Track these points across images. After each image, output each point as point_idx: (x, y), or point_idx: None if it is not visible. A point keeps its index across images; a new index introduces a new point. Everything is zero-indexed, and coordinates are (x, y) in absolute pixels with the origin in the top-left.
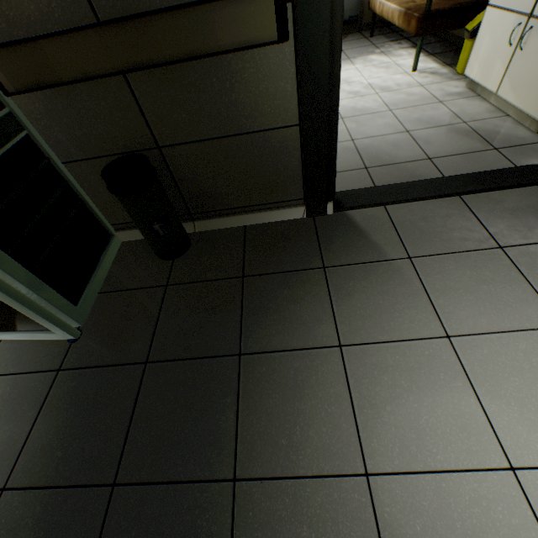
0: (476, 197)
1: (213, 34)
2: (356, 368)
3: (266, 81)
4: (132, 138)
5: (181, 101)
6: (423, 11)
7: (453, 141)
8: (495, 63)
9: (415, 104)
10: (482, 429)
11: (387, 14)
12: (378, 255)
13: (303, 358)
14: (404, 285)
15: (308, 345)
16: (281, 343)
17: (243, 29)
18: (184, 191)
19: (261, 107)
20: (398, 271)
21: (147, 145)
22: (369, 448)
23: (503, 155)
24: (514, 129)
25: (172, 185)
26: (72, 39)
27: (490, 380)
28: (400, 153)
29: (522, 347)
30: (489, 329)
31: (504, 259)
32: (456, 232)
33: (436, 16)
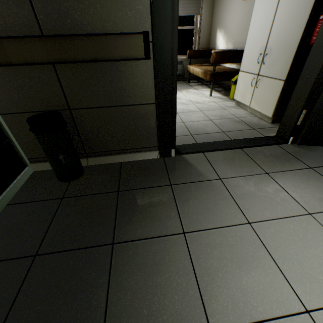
0: (249, 149)
1: (109, 50)
2: (196, 247)
3: (138, 79)
4: (53, 102)
5: (87, 83)
6: (212, 72)
7: (233, 125)
8: (247, 93)
9: (213, 109)
10: (282, 284)
11: (195, 73)
12: (202, 177)
13: (159, 243)
14: (219, 194)
15: (163, 233)
16: (143, 233)
17: (126, 50)
18: (83, 137)
19: (134, 91)
20: (215, 186)
21: (62, 107)
22: (210, 308)
23: (258, 132)
24: (260, 121)
25: (76, 133)
26: (24, 41)
27: (279, 249)
28: (208, 129)
29: (291, 227)
30: (271, 217)
31: (270, 179)
32: (243, 165)
33: (218, 74)
